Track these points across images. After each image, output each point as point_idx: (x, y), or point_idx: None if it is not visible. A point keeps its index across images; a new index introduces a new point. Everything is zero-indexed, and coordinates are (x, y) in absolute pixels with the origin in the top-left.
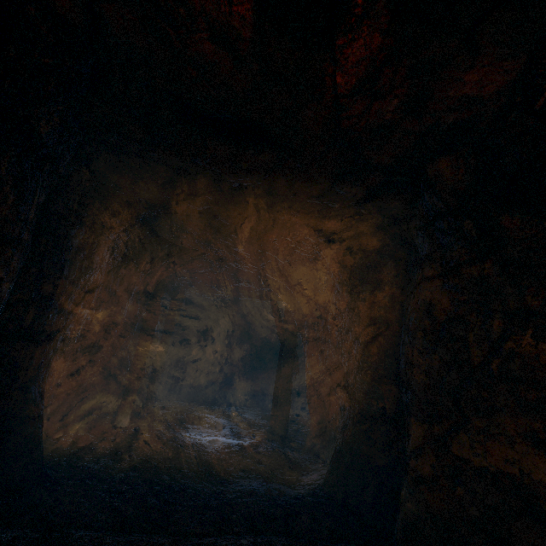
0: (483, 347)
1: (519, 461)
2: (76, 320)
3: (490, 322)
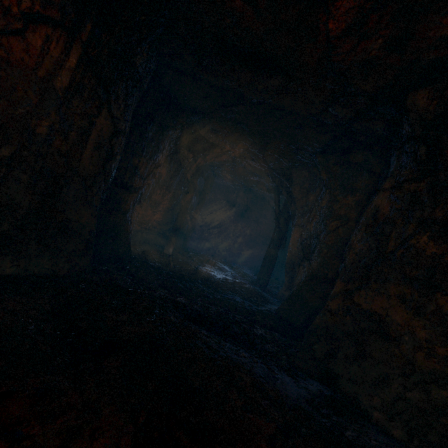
0: (397, 241)
1: (389, 308)
2: (148, 184)
3: (408, 225)
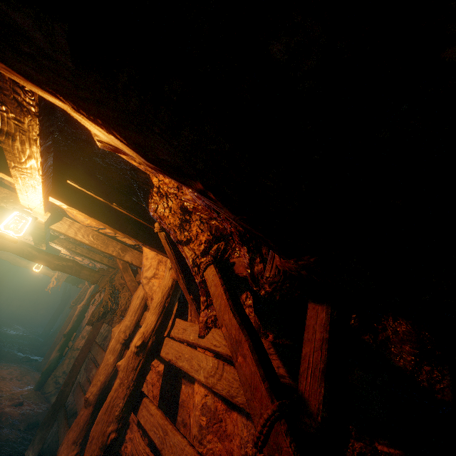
0: None
1: None
2: None
3: None
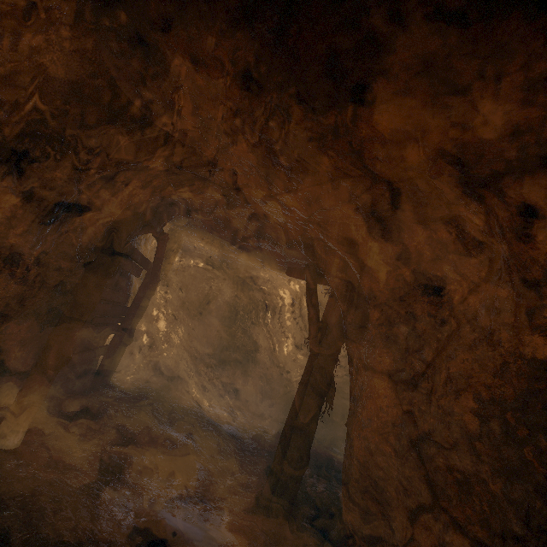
0: None
1: None
2: None
3: None
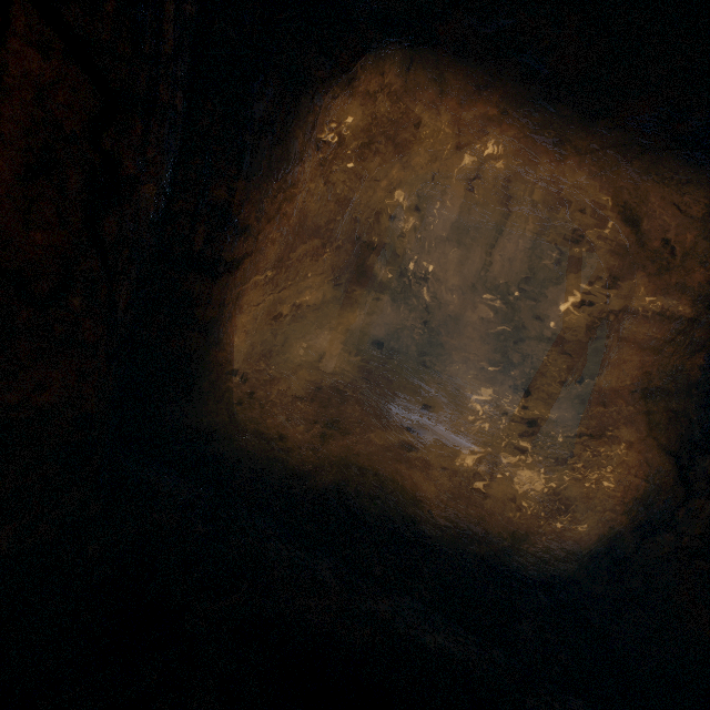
0: None
1: None
2: (270, 241)
3: None
